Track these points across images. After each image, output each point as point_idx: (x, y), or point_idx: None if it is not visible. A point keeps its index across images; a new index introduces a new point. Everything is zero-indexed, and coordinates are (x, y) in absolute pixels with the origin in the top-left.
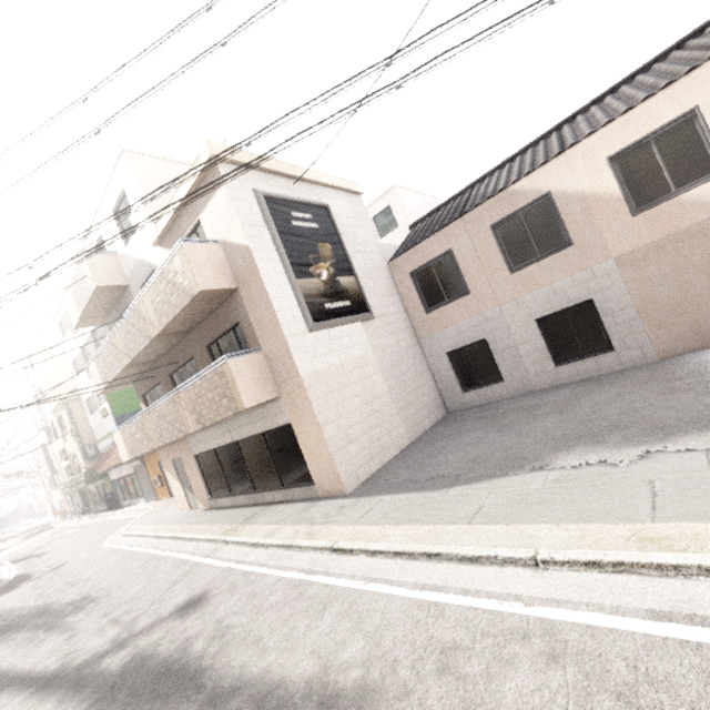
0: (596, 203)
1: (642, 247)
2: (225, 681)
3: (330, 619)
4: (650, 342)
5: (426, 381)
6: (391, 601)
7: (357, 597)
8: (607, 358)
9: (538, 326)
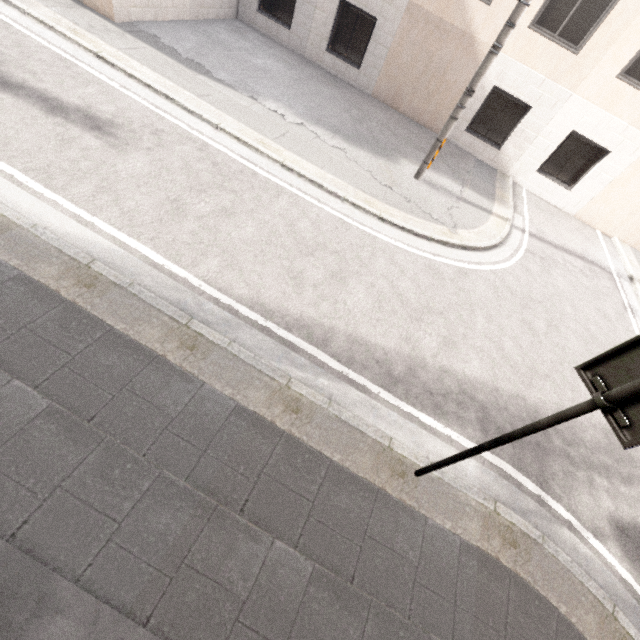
0: None
1: (424, 11)
2: (11, 80)
3: (93, 91)
4: (376, 81)
5: None
6: (136, 103)
7: (114, 91)
8: (352, 72)
9: (339, 6)
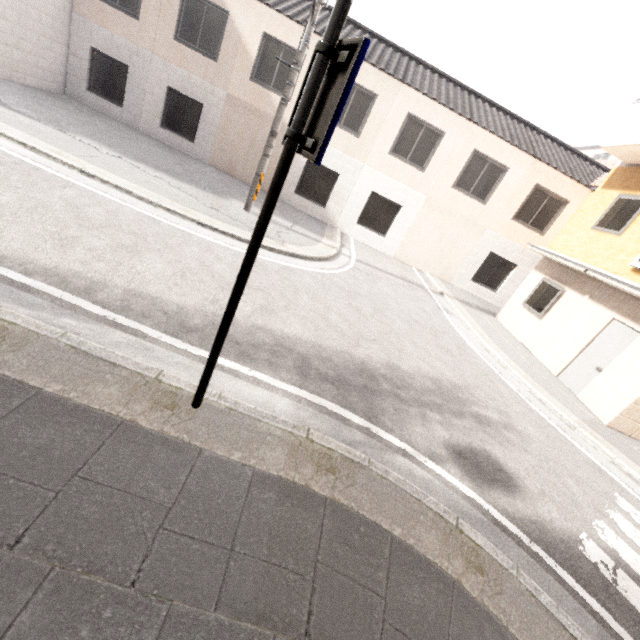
0: (242, 52)
1: (241, 101)
2: None
3: None
4: (211, 153)
5: (57, 51)
6: None
7: None
8: (188, 145)
9: (167, 93)
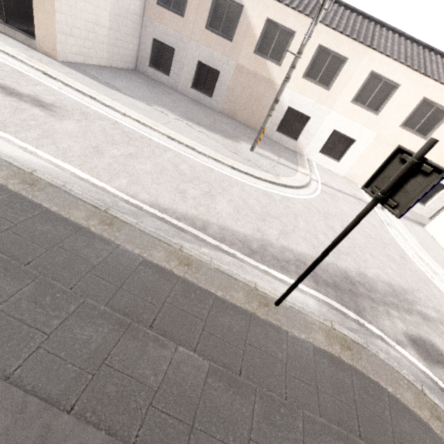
0: (250, 33)
1: (246, 68)
2: None
3: (40, 89)
4: (222, 104)
5: (134, 43)
6: (70, 98)
7: (55, 91)
8: (207, 99)
9: (197, 65)
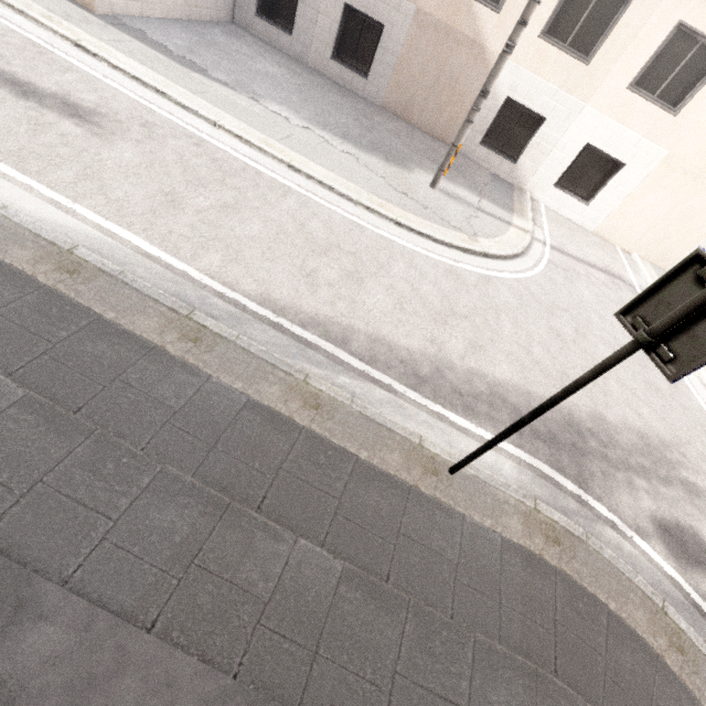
0: None
1: (433, 18)
2: None
3: (71, 78)
4: (385, 91)
5: None
6: (122, 95)
7: (96, 81)
8: (360, 81)
9: (343, 12)
